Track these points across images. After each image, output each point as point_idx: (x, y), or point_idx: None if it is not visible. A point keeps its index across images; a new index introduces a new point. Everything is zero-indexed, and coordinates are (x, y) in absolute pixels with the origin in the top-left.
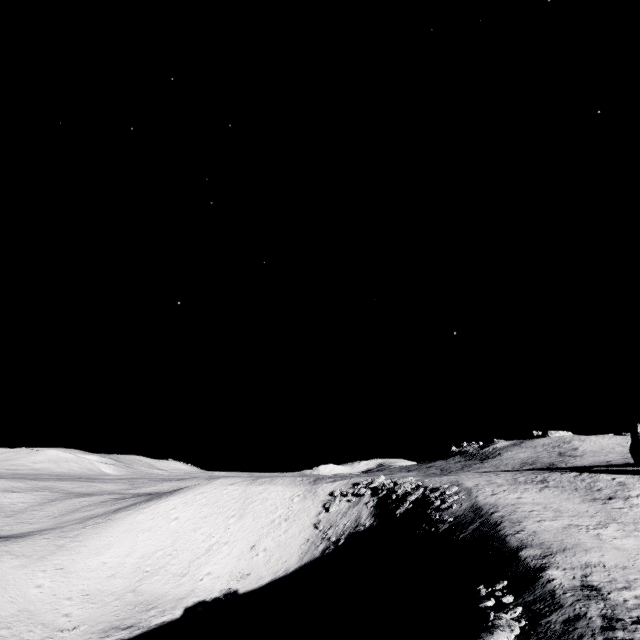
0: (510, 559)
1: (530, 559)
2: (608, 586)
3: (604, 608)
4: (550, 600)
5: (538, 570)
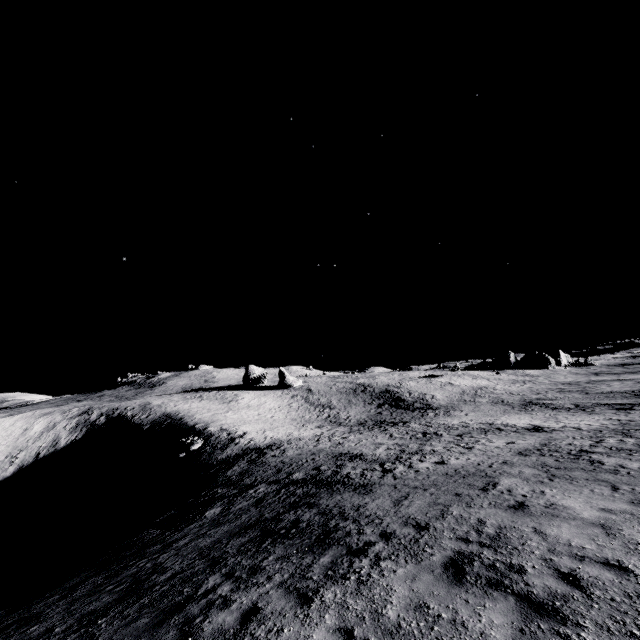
0: (191, 430)
1: (201, 427)
2: (229, 428)
3: (228, 432)
4: (211, 435)
5: (205, 429)
